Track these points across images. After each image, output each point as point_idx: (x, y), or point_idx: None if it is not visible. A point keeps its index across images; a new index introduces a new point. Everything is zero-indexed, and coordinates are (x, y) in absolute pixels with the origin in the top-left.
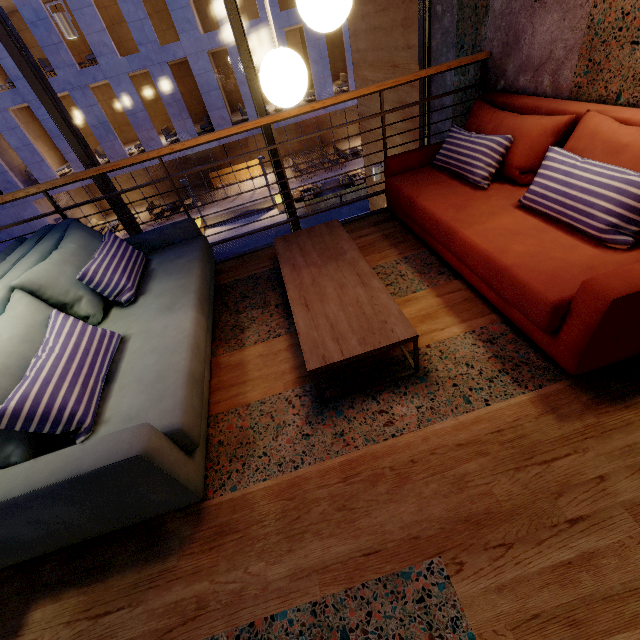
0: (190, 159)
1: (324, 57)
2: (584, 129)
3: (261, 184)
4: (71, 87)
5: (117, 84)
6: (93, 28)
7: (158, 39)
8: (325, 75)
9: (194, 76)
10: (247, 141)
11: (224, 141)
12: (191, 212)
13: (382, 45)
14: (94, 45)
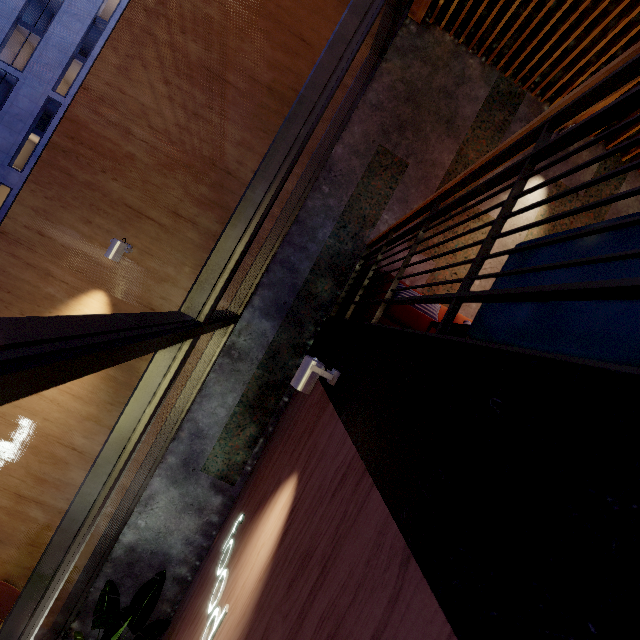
0: None
1: None
2: (463, 317)
3: None
4: None
5: None
6: None
7: None
8: None
9: None
10: None
11: None
12: None
13: (207, 138)
14: None
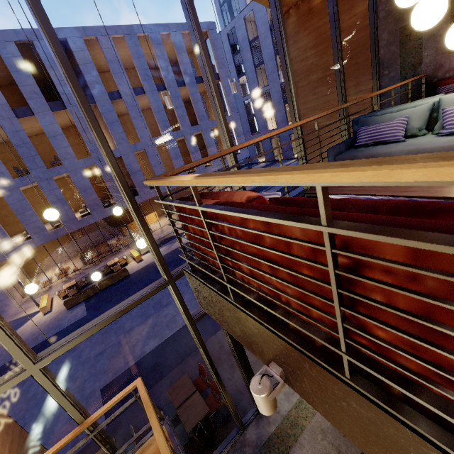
0: (104, 222)
1: (197, 150)
2: None
3: (163, 224)
4: (40, 180)
5: (74, 174)
6: (62, 146)
7: (83, 156)
8: (199, 158)
9: (126, 165)
10: (143, 204)
11: (145, 199)
12: (119, 251)
13: (334, 98)
14: (61, 154)
